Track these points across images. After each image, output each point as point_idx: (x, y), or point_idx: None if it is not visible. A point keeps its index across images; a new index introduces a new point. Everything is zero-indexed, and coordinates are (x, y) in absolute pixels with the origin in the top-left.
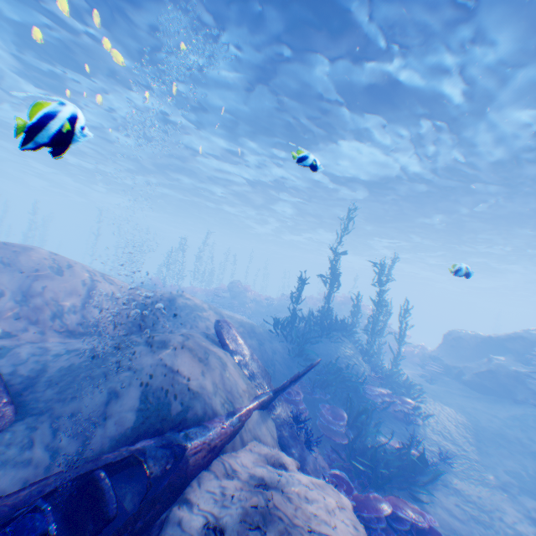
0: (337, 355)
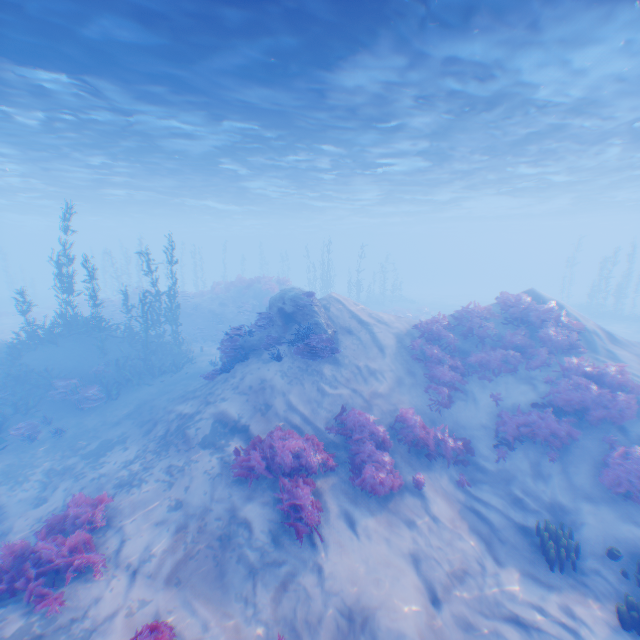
0: (57, 356)
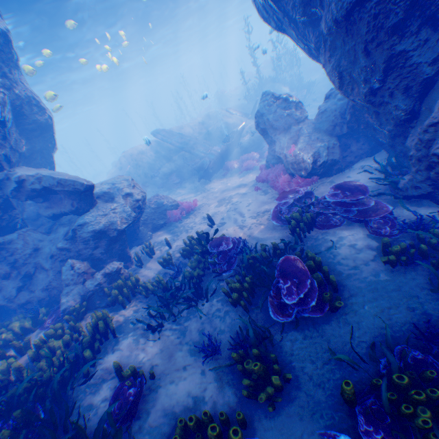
0: None
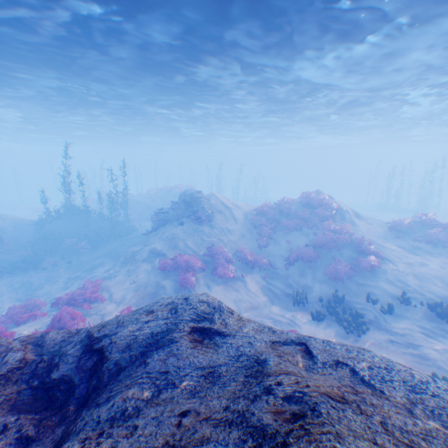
0: (64, 227)
